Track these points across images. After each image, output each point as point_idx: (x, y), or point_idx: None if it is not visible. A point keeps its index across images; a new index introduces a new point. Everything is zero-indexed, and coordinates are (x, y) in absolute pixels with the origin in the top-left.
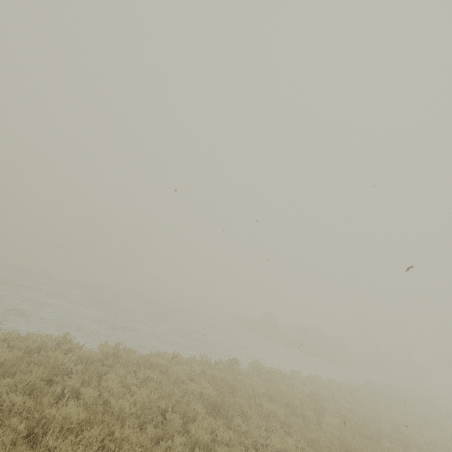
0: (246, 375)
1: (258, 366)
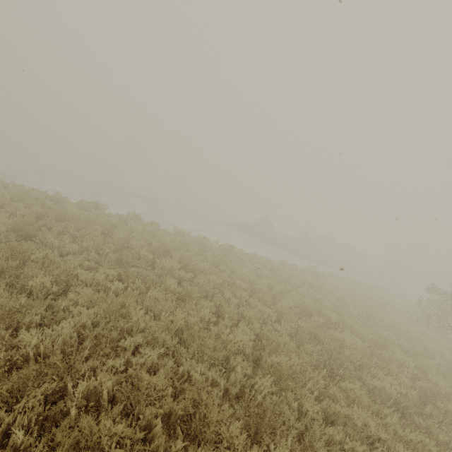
0: (84, 208)
1: (128, 214)
